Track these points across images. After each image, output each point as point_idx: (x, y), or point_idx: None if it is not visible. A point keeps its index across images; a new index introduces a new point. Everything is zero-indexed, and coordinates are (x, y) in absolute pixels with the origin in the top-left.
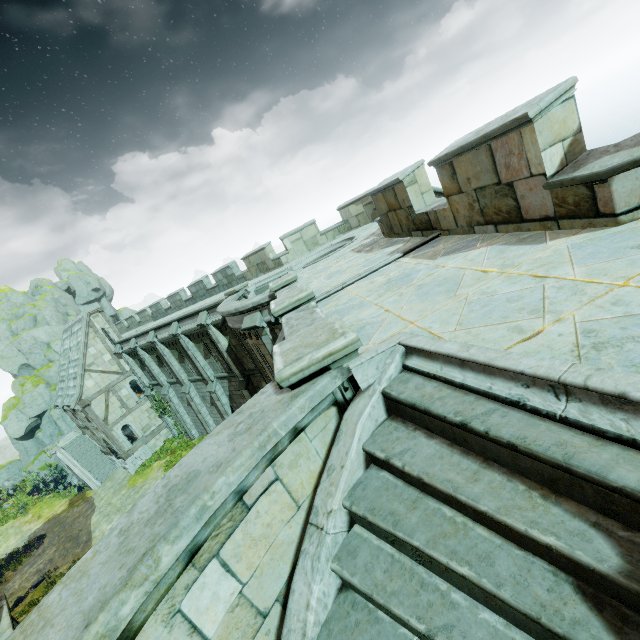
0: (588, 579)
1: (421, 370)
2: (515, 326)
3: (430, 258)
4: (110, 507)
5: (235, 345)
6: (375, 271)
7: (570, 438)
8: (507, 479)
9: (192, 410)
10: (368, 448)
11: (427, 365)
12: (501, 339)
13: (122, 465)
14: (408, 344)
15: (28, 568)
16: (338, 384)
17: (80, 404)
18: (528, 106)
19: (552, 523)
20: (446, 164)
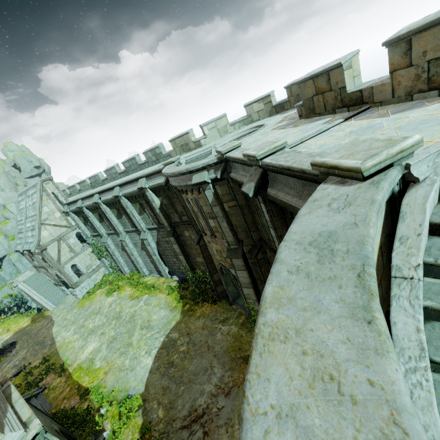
0: None
1: None
2: None
3: (381, 117)
4: (66, 321)
5: (165, 204)
6: (324, 131)
7: None
8: None
9: (125, 253)
10: (439, 220)
11: None
12: None
13: (72, 293)
14: None
15: (6, 364)
16: (399, 177)
17: (39, 248)
18: None
19: None
20: (402, 42)
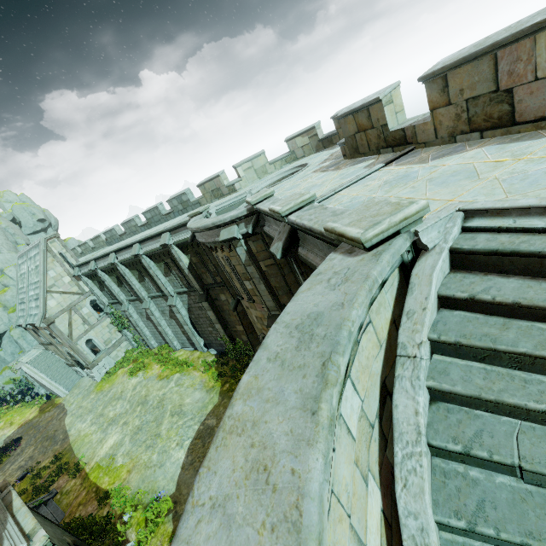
0: None
1: (489, 227)
2: None
3: (420, 163)
4: (81, 409)
5: (195, 263)
6: (362, 179)
7: None
8: None
9: (151, 323)
10: (445, 293)
11: (495, 222)
12: None
13: (88, 374)
14: (472, 208)
15: (9, 466)
16: (407, 246)
17: (45, 322)
18: (544, 13)
19: None
20: (438, 78)
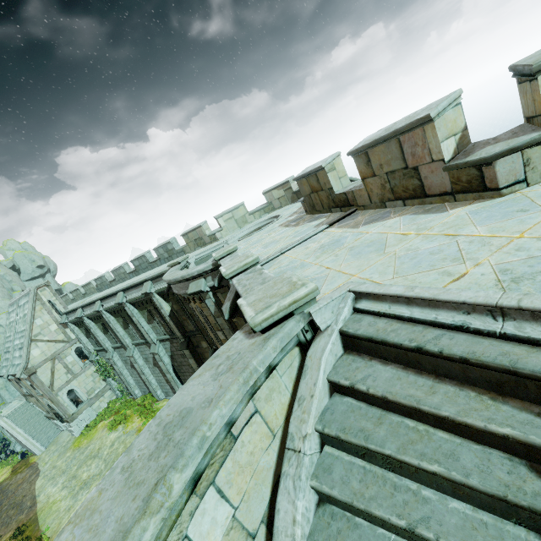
0: (539, 459)
1: (371, 310)
2: (443, 271)
3: (353, 227)
4: (55, 470)
5: (177, 310)
6: (307, 239)
7: (511, 349)
8: (459, 389)
9: (135, 371)
10: (332, 378)
11: (376, 306)
12: (435, 281)
13: (67, 428)
14: (358, 290)
15: None
16: (301, 327)
17: (26, 372)
18: (428, 109)
19: (505, 418)
20: (362, 154)
